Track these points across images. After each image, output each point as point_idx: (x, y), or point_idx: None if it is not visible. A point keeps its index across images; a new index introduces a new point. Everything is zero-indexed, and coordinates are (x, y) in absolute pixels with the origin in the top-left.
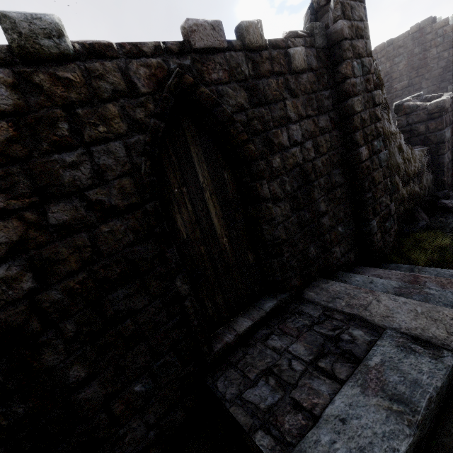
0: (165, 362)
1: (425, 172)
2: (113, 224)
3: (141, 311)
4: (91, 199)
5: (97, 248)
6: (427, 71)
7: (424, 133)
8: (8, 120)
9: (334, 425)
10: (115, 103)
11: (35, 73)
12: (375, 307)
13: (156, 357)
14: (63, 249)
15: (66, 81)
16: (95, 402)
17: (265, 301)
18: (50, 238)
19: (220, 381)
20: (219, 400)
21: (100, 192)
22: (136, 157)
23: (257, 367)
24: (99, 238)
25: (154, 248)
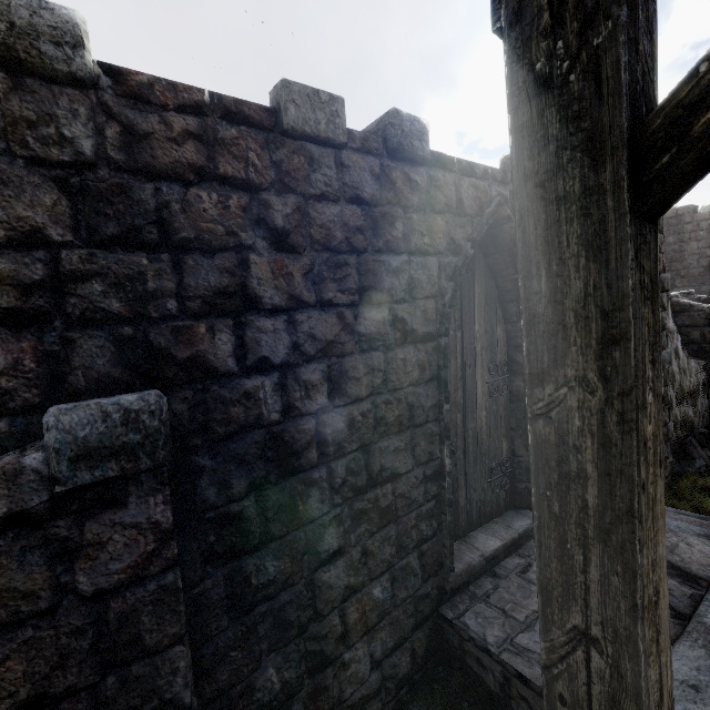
0: (408, 564)
1: (701, 393)
2: (407, 352)
3: (402, 477)
4: (398, 315)
5: (387, 376)
6: (683, 267)
7: (698, 341)
8: (362, 208)
9: (683, 691)
10: (442, 217)
11: (395, 170)
12: (686, 551)
13: (401, 552)
14: (360, 366)
15: (414, 183)
16: (335, 593)
17: (513, 518)
18: (355, 348)
19: (468, 617)
20: (474, 643)
21: (406, 310)
22: (445, 280)
23: (524, 605)
24: (392, 365)
25: (433, 395)
